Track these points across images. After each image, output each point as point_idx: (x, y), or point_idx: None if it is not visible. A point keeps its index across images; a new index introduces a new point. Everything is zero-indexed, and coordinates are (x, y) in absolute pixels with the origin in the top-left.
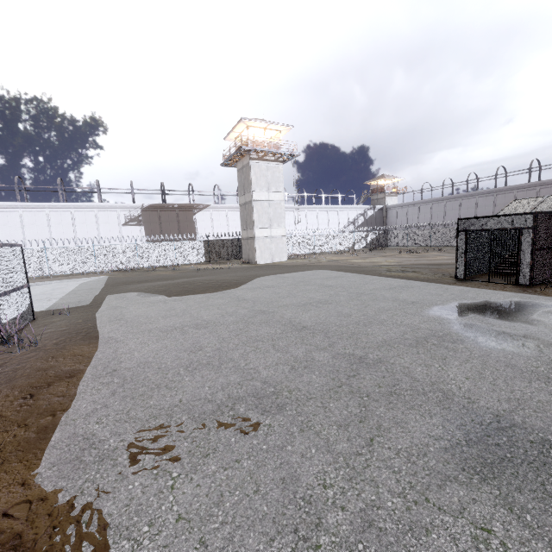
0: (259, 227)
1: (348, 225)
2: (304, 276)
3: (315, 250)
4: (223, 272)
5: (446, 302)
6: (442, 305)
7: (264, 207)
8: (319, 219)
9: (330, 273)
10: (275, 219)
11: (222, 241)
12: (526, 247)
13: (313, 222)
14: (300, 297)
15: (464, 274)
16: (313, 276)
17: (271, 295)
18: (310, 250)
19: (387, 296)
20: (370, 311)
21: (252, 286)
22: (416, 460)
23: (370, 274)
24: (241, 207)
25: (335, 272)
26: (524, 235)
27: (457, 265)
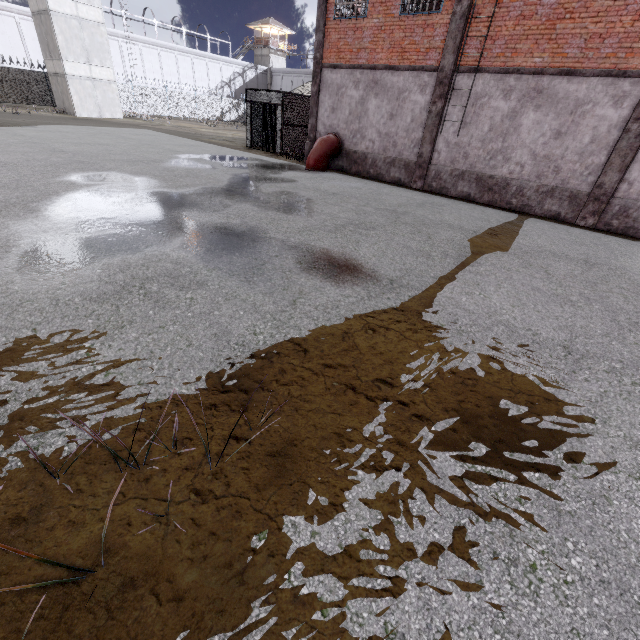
0: (69, 59)
1: (222, 87)
2: (117, 131)
3: (170, 113)
4: (18, 117)
5: (201, 153)
6: (193, 154)
7: (72, 27)
8: (180, 68)
9: (149, 132)
10: (95, 52)
11: (14, 72)
12: (279, 121)
13: (172, 72)
14: (85, 140)
15: (251, 143)
16: (126, 132)
17: (56, 136)
18: (164, 112)
19: (166, 147)
20: (133, 151)
21: (42, 129)
22: (60, 176)
23: (187, 138)
24: (34, 17)
25: (157, 132)
26: (279, 111)
27: (247, 134)
